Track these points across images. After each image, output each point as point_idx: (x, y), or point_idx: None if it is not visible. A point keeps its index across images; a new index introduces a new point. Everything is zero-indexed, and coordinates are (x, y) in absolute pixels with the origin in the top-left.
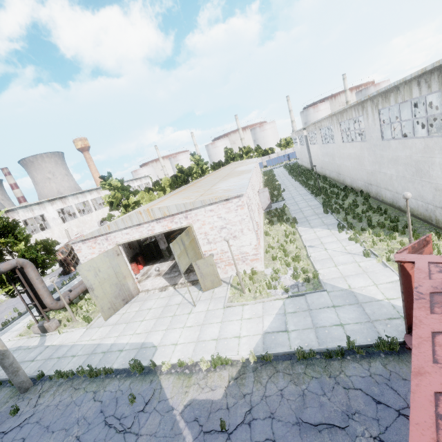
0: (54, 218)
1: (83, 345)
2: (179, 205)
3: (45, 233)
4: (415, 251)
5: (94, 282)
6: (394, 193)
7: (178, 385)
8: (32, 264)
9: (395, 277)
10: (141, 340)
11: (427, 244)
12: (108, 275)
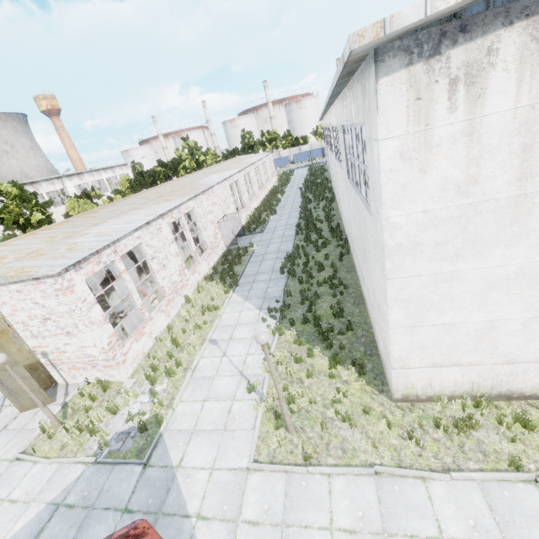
0: None
1: None
2: None
3: None
4: None
5: None
6: (358, 264)
7: None
8: None
9: (245, 459)
10: None
11: (139, 538)
12: None
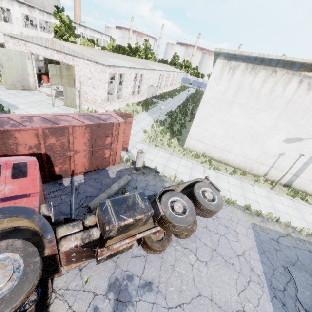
0: (18, 18)
1: None
2: (70, 49)
3: (6, 24)
4: (122, 116)
5: (5, 63)
6: None
7: None
8: None
9: (139, 140)
10: (15, 103)
11: (130, 117)
12: (16, 66)
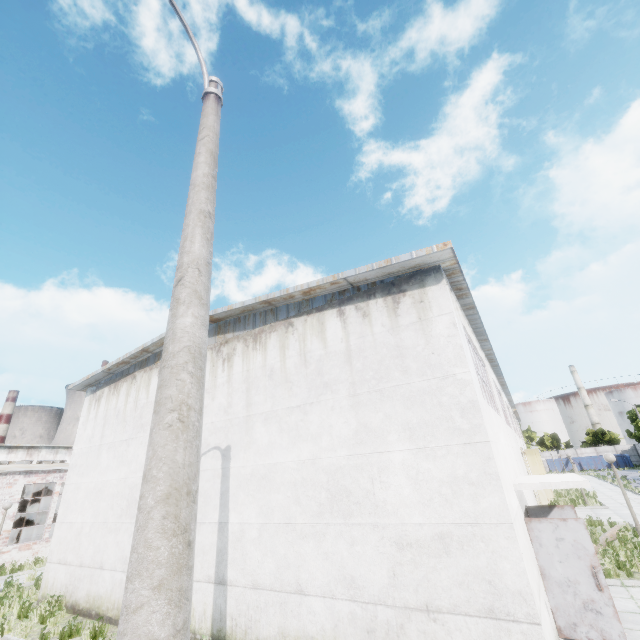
0: None
1: None
2: None
3: None
4: None
5: None
6: None
7: None
8: None
9: None
10: None
11: None
12: None
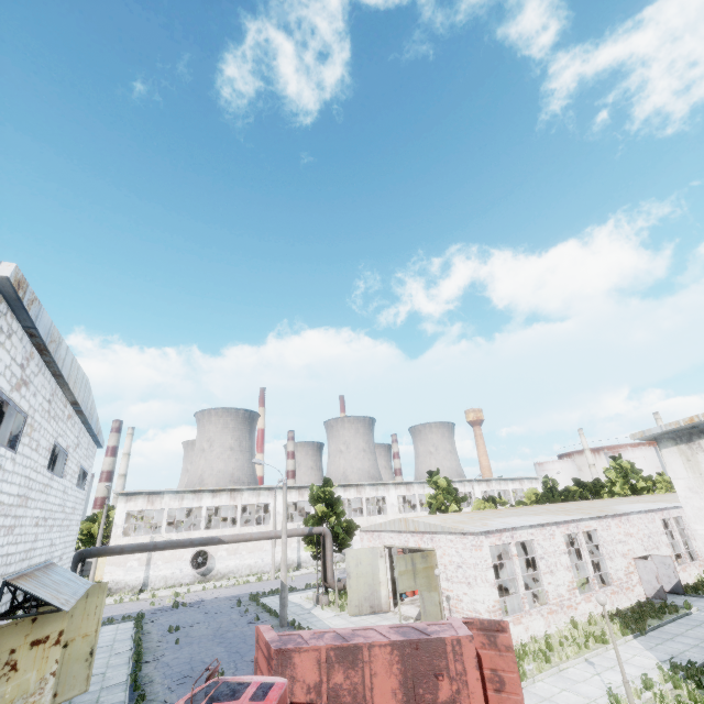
0: (393, 504)
1: (324, 622)
2: (426, 523)
3: (380, 517)
4: (485, 628)
5: (353, 570)
6: None
7: None
8: (331, 536)
9: None
10: None
11: (503, 630)
12: (366, 571)
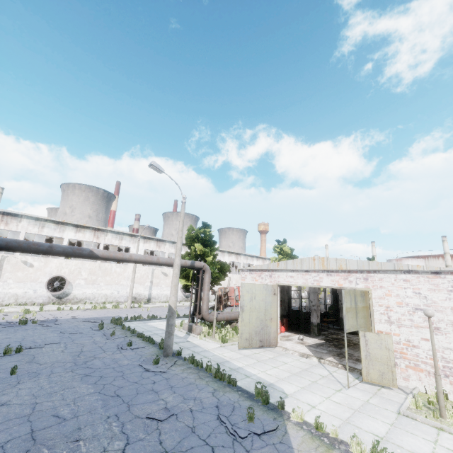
0: None
1: (214, 354)
2: (361, 261)
3: None
4: None
5: (246, 304)
6: None
7: (310, 444)
8: (210, 272)
9: None
10: (271, 380)
11: None
12: (258, 307)
